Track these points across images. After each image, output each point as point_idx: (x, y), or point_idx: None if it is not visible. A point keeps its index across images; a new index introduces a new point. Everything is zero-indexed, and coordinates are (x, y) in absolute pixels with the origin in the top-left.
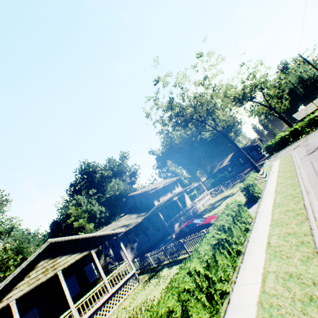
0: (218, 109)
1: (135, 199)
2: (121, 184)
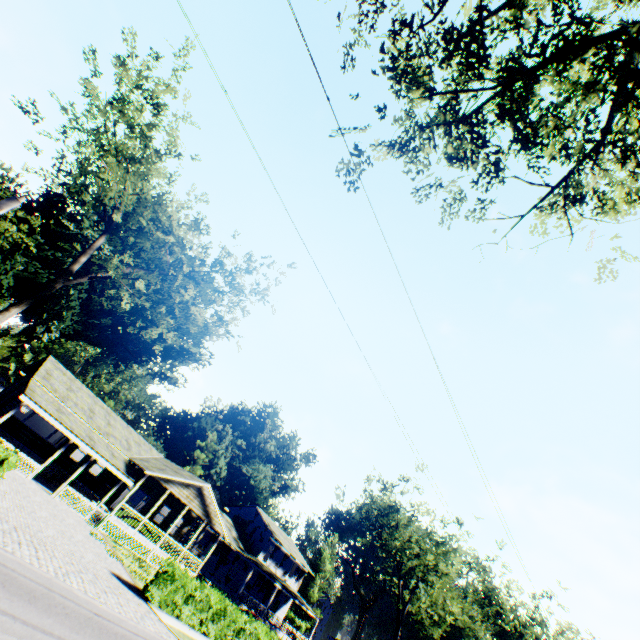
0: (433, 587)
1: (254, 519)
2: (267, 482)
